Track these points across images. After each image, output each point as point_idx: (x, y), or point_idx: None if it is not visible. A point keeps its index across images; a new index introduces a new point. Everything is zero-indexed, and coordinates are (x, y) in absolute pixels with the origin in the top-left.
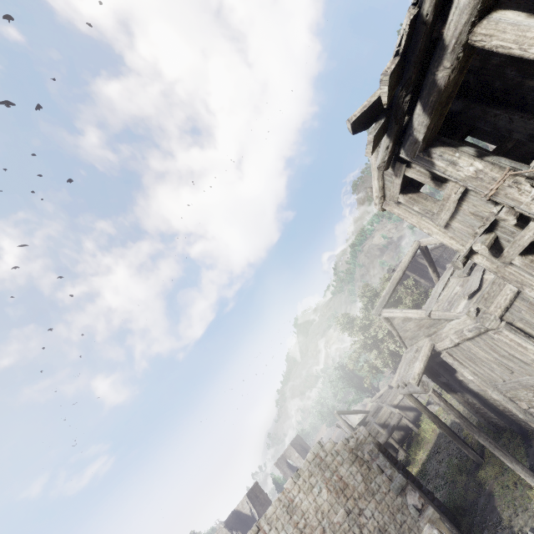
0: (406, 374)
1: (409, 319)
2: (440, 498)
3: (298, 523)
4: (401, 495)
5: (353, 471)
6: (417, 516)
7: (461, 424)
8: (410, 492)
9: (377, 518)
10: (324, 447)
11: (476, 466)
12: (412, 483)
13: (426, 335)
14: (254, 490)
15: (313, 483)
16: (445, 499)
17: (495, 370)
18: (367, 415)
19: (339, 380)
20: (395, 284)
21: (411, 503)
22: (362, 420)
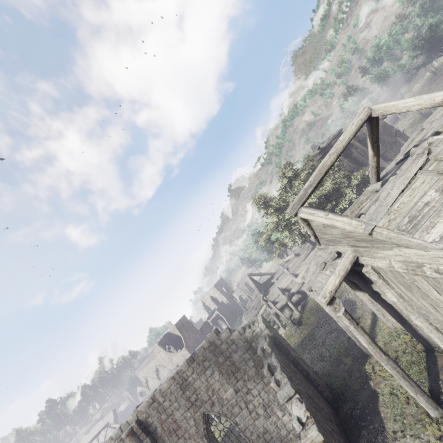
0: (315, 279)
1: (334, 227)
2: (322, 368)
3: (190, 397)
4: (287, 402)
5: (246, 358)
6: (300, 430)
7: (369, 349)
8: (297, 403)
9: (263, 397)
10: (219, 336)
11: (364, 355)
12: (300, 375)
13: (351, 244)
14: (182, 321)
15: (206, 366)
16: (328, 372)
17: (441, 309)
18: (273, 277)
19: (255, 244)
20: (323, 173)
21: (296, 415)
22: (269, 278)
